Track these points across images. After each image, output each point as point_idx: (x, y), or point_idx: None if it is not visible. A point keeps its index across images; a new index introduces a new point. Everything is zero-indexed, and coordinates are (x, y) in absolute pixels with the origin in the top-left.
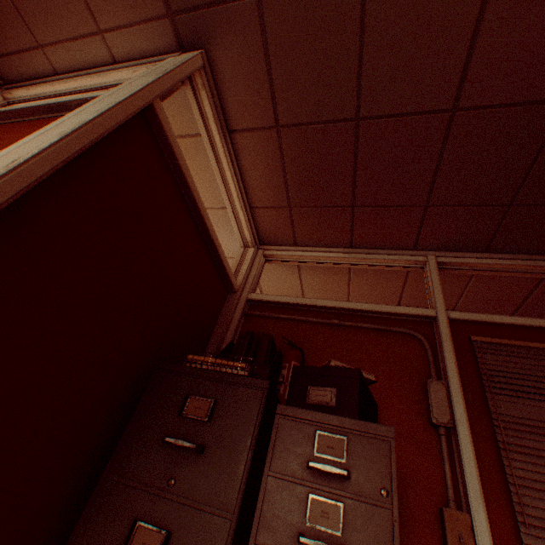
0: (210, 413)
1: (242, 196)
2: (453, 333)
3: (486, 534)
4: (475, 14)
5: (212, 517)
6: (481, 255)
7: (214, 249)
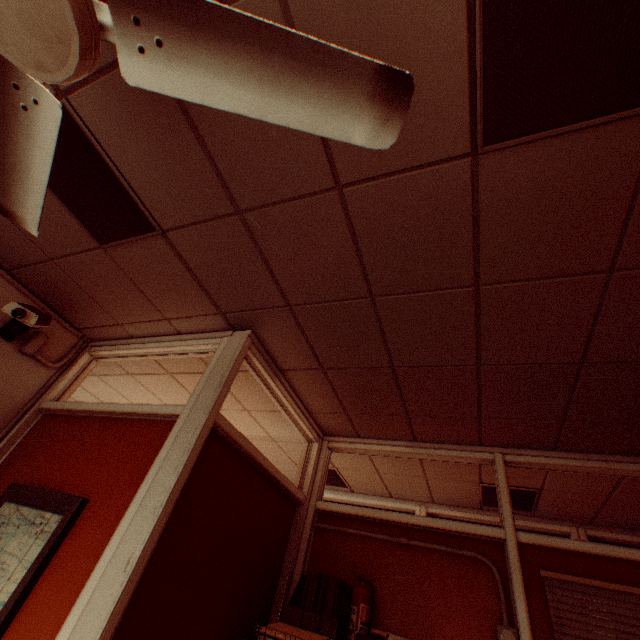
0: None
1: (299, 408)
2: (524, 560)
3: None
4: (472, 319)
5: None
6: (550, 453)
7: (277, 481)
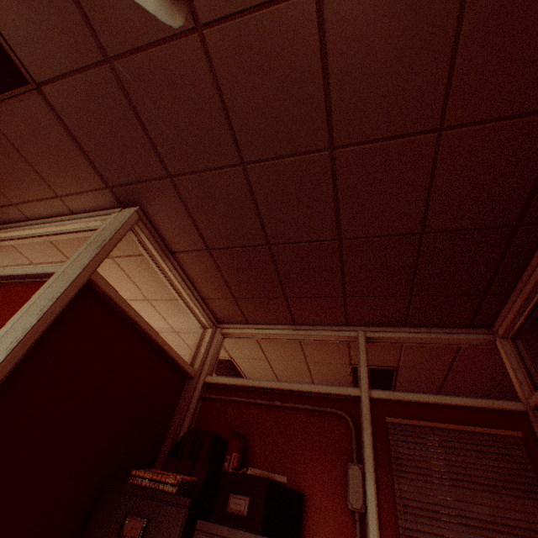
0: (143, 532)
1: (192, 293)
2: (374, 412)
3: None
4: (331, 188)
5: None
6: (402, 329)
7: (165, 352)
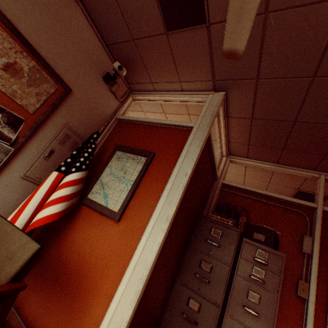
0: (220, 235)
1: (225, 139)
2: (323, 217)
3: (314, 291)
4: None
5: (224, 264)
6: None
7: (213, 167)
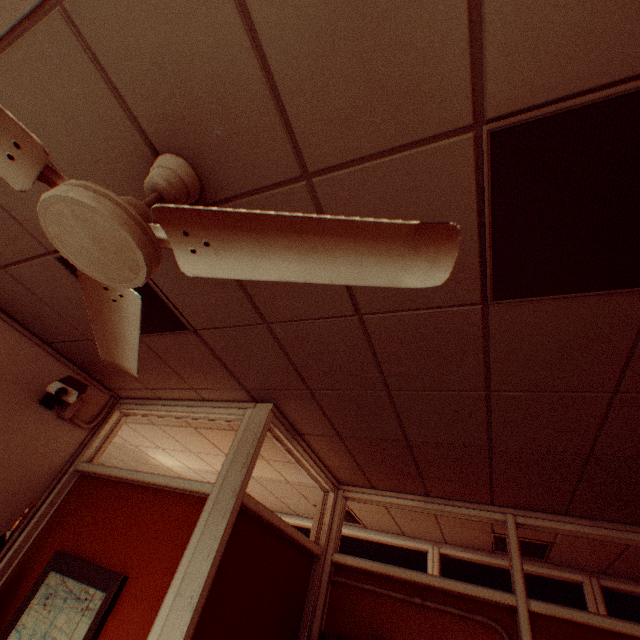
0: None
1: (316, 463)
2: (535, 629)
3: None
4: (484, 414)
5: None
6: (561, 517)
7: (296, 540)
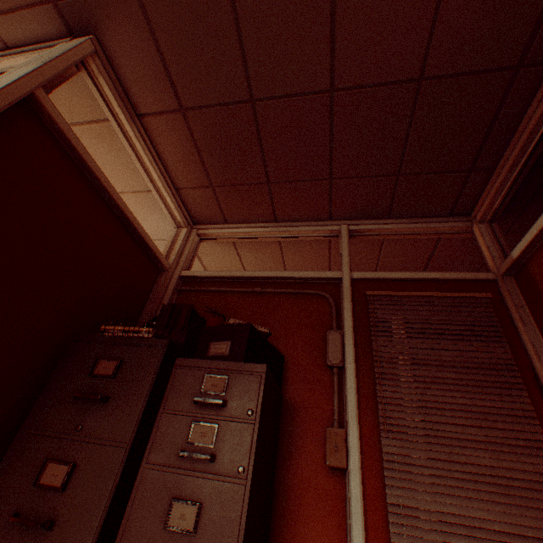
0: (117, 371)
1: (164, 178)
2: (355, 290)
3: (356, 442)
4: (329, 4)
5: (111, 448)
6: (385, 221)
7: (135, 231)
